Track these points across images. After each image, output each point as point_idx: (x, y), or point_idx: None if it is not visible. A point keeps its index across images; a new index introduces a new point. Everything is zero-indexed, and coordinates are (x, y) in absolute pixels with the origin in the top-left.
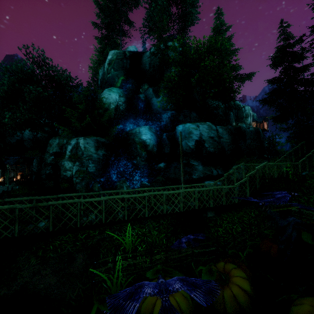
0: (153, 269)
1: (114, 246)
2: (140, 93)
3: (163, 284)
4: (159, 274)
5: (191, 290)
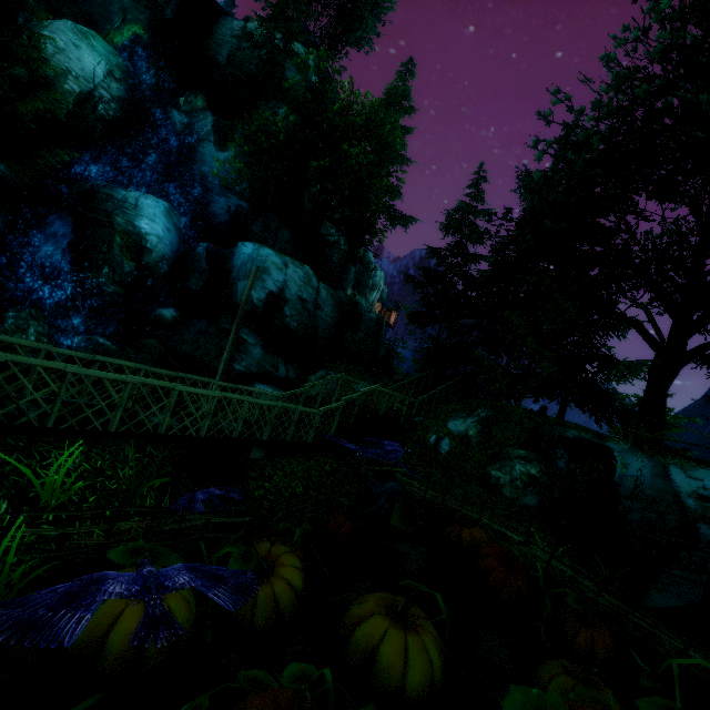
0: (126, 548)
1: (3, 490)
2: (177, 107)
3: (154, 576)
4: (142, 557)
5: (210, 586)
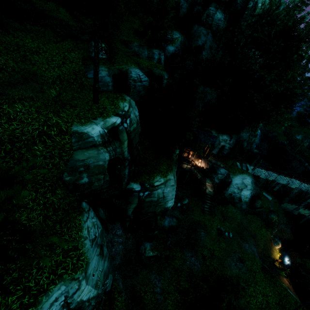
0: None
1: None
2: None
3: None
4: None
5: None
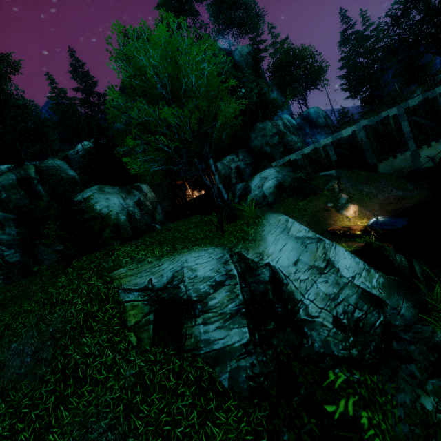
0: None
1: None
2: None
3: None
4: None
5: None
